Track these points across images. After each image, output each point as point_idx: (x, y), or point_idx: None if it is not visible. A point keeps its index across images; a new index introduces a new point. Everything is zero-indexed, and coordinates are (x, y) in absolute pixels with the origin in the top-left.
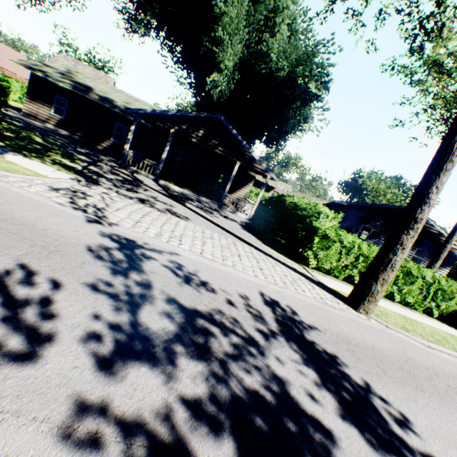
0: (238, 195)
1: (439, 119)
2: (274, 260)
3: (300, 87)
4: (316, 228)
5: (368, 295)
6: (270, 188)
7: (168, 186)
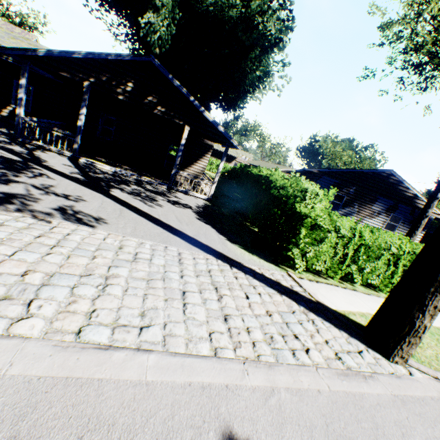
0: (195, 169)
1: (417, 65)
2: (247, 276)
3: (258, 32)
4: (303, 214)
5: (408, 335)
6: (232, 158)
7: (93, 164)
